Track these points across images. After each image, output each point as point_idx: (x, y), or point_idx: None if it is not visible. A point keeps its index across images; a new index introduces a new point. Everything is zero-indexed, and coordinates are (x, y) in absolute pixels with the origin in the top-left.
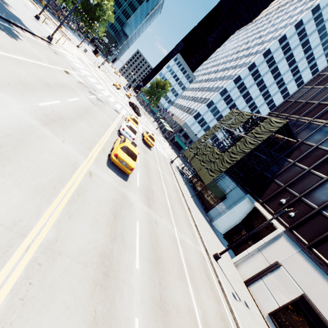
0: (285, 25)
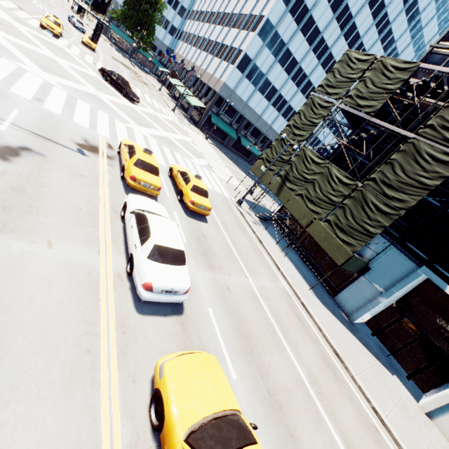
0: None
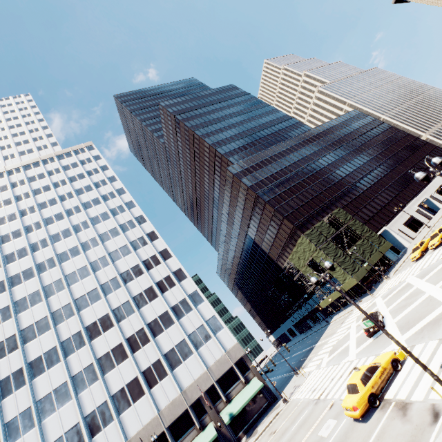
0: (106, 196)
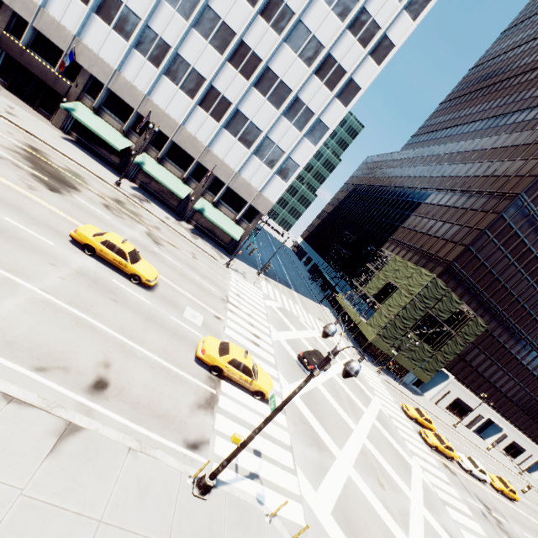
0: None
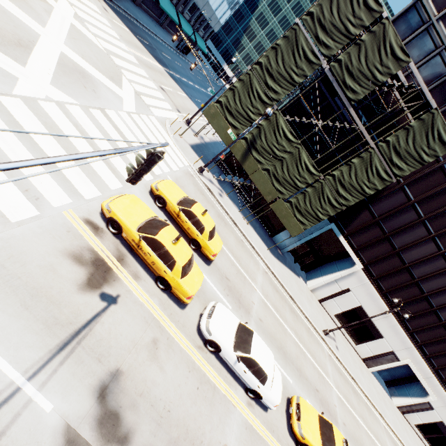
0: None
